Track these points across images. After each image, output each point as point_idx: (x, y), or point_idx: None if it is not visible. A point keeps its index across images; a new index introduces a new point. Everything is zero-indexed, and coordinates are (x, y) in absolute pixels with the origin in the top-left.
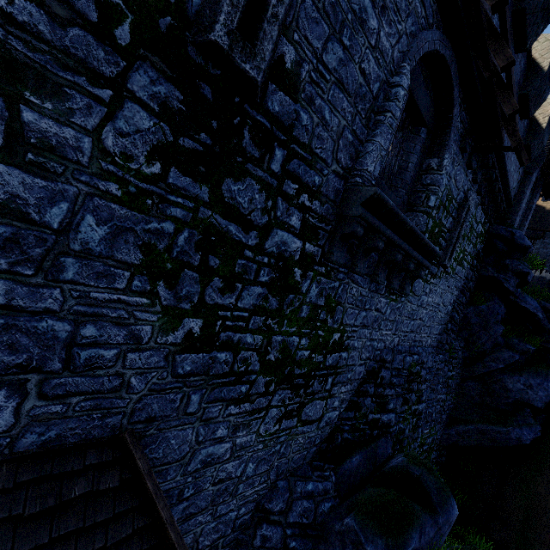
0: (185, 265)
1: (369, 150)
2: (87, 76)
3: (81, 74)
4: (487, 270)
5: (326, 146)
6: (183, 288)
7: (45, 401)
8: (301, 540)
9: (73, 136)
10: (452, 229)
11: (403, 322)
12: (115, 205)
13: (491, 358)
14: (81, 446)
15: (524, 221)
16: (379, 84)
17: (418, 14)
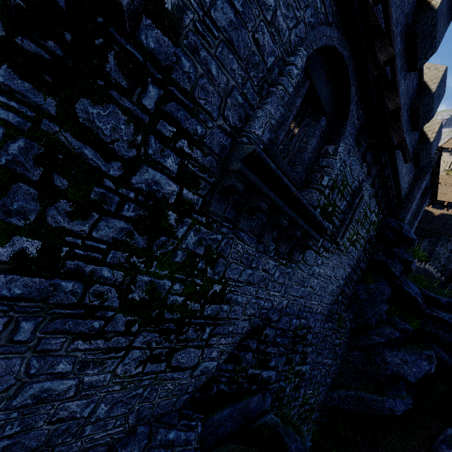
0: (18, 177)
1: (259, 115)
2: None
3: None
4: (378, 254)
5: (212, 100)
6: (14, 201)
7: None
8: None
9: None
10: (346, 211)
11: (293, 287)
12: None
13: (375, 332)
14: None
15: (414, 220)
16: (274, 59)
17: (317, 8)
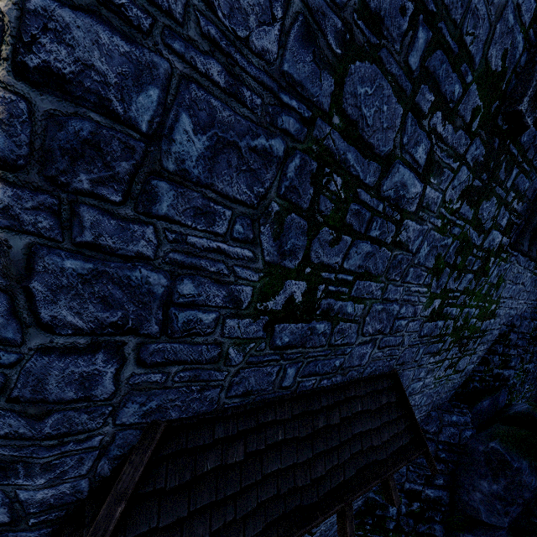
0: (446, 265)
1: None
2: (453, 158)
3: (452, 157)
4: None
5: None
6: (441, 280)
7: (378, 350)
8: (448, 454)
9: (436, 196)
10: None
11: (534, 292)
12: (436, 233)
13: None
14: (379, 376)
15: None
16: None
17: None
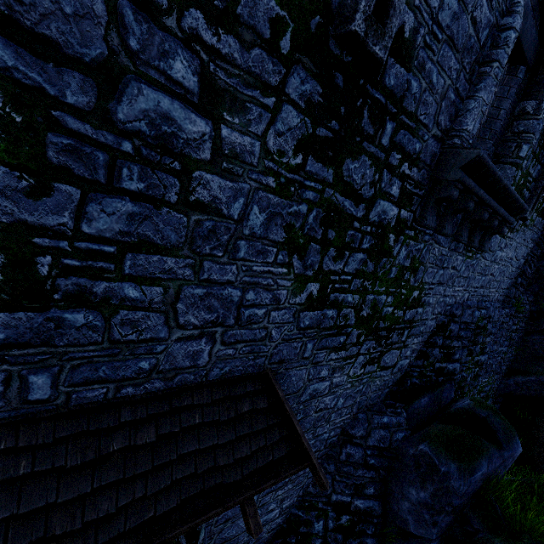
0: (311, 240)
1: (471, 108)
2: (260, 89)
3: (257, 88)
4: None
5: (430, 111)
6: (309, 258)
7: (224, 346)
8: (378, 459)
9: (249, 142)
10: (538, 177)
11: (475, 278)
12: (271, 195)
13: None
14: (242, 378)
15: None
16: (488, 30)
17: None
